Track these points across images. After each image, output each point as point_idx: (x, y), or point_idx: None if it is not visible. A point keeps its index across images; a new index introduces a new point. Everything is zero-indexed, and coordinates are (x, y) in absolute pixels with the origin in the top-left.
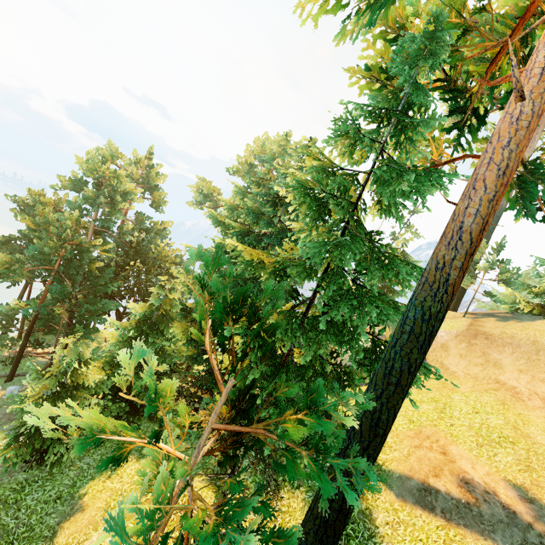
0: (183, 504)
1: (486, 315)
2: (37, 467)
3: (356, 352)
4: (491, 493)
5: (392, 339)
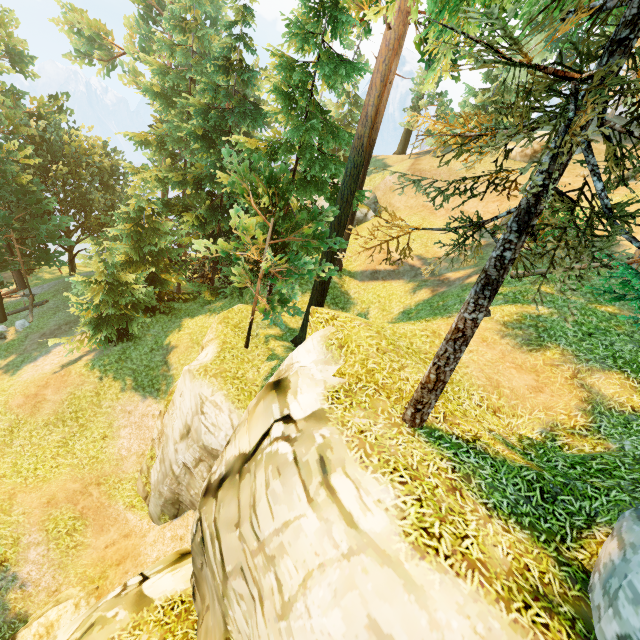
0: (247, 311)
1: (427, 153)
2: (120, 343)
3: (327, 195)
4: (405, 262)
5: (342, 181)
